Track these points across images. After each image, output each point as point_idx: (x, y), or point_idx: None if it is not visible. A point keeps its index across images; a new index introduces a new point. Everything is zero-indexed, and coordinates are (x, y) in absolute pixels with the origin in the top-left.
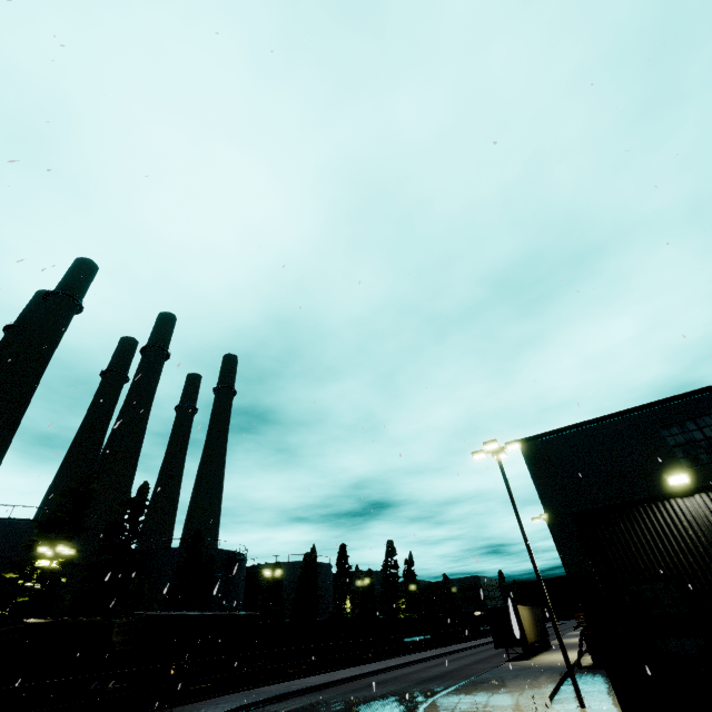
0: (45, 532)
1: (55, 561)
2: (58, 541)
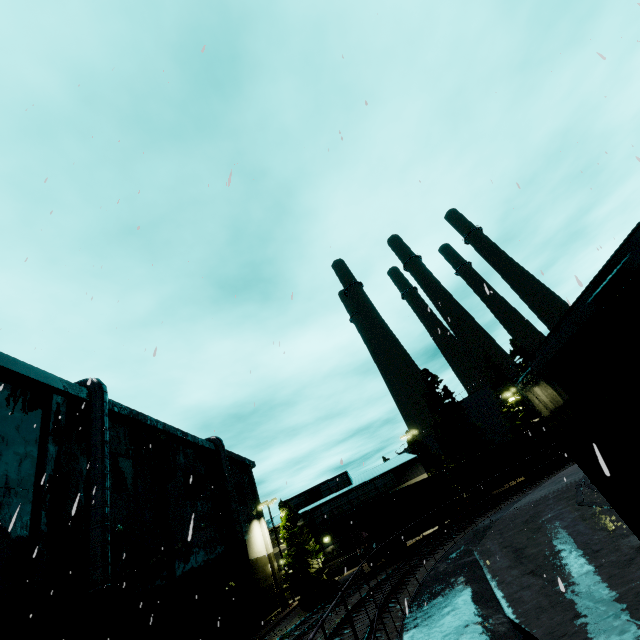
0: (495, 389)
1: (514, 396)
2: (505, 389)
